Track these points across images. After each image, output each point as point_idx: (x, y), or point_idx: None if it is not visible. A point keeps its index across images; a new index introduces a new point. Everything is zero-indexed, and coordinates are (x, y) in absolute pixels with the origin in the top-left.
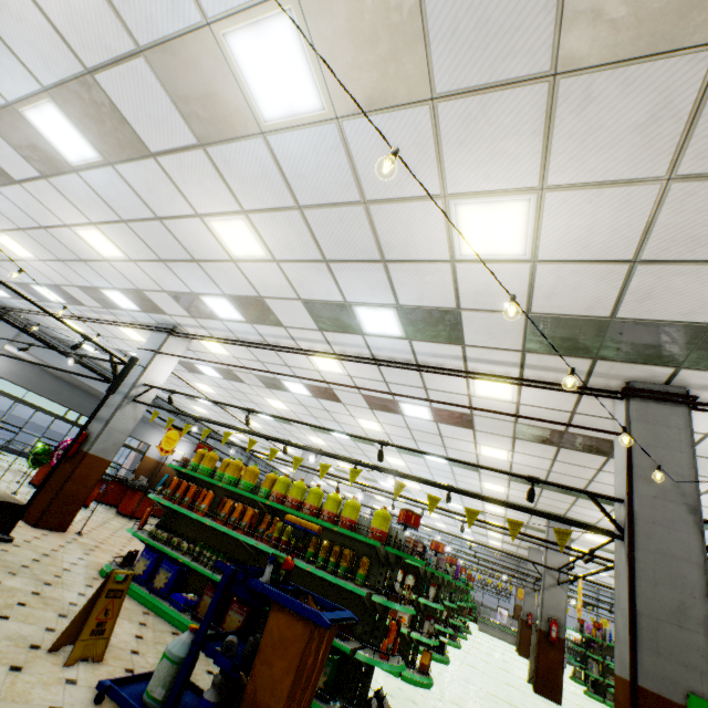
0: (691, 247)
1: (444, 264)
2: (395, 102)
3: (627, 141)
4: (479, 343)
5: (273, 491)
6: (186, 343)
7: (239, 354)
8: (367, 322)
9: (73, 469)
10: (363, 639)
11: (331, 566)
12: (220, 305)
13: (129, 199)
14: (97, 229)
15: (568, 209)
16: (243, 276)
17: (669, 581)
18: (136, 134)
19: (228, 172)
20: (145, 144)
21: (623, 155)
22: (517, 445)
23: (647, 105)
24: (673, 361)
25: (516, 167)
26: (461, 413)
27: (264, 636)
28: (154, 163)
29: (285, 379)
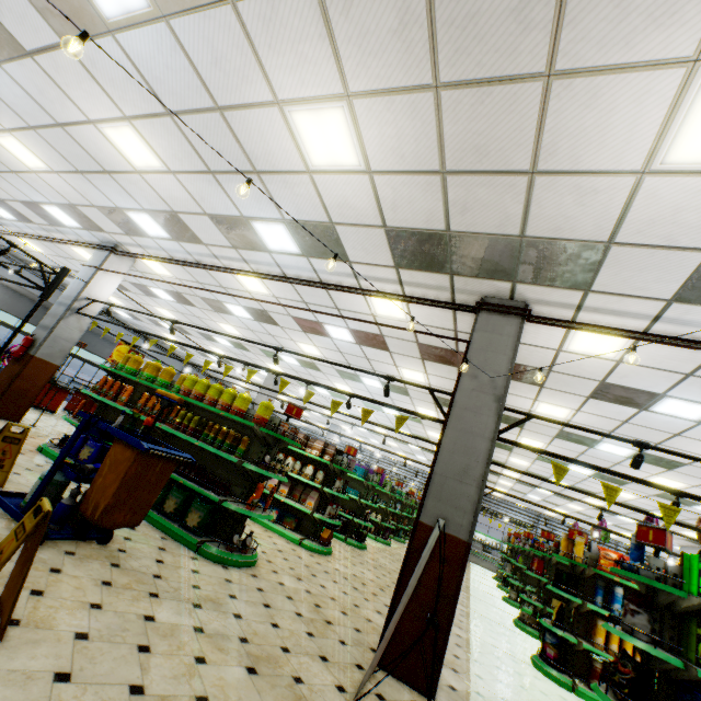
0: (478, 157)
1: (304, 176)
2: (203, 0)
3: (393, 46)
4: (360, 259)
5: (182, 387)
6: (130, 263)
7: (180, 275)
8: (268, 238)
9: (21, 369)
10: (240, 498)
11: (215, 442)
12: (145, 222)
13: (28, 103)
14: (13, 137)
15: (375, 117)
16: (152, 188)
17: (464, 451)
18: (7, 30)
19: (98, 73)
20: (18, 41)
21: (395, 61)
22: (427, 366)
23: (394, 10)
24: (507, 275)
25: (320, 72)
26: (374, 334)
27: (105, 460)
28: (33, 63)
29: (227, 302)
